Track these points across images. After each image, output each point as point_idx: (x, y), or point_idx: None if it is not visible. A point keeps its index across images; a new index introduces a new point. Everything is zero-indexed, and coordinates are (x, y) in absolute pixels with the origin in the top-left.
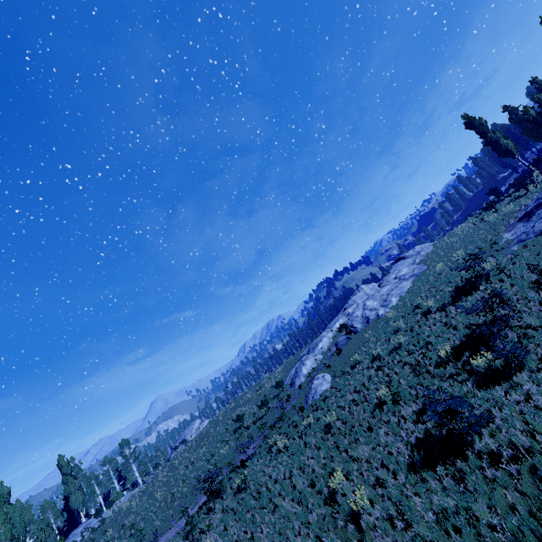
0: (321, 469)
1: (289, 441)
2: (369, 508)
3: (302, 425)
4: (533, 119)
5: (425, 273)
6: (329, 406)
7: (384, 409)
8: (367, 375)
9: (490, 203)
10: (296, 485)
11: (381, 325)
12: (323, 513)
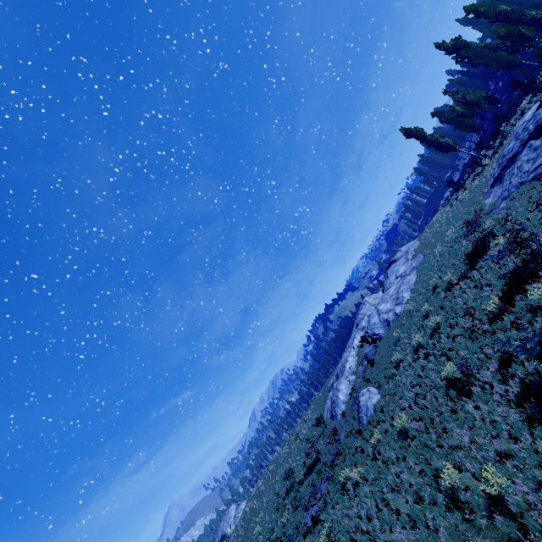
0: (419, 479)
1: (363, 469)
2: (510, 486)
3: (369, 447)
4: (461, 114)
5: (425, 261)
6: (391, 413)
7: (457, 387)
8: (418, 366)
9: (457, 185)
10: (400, 509)
11: (405, 320)
12: (451, 523)
